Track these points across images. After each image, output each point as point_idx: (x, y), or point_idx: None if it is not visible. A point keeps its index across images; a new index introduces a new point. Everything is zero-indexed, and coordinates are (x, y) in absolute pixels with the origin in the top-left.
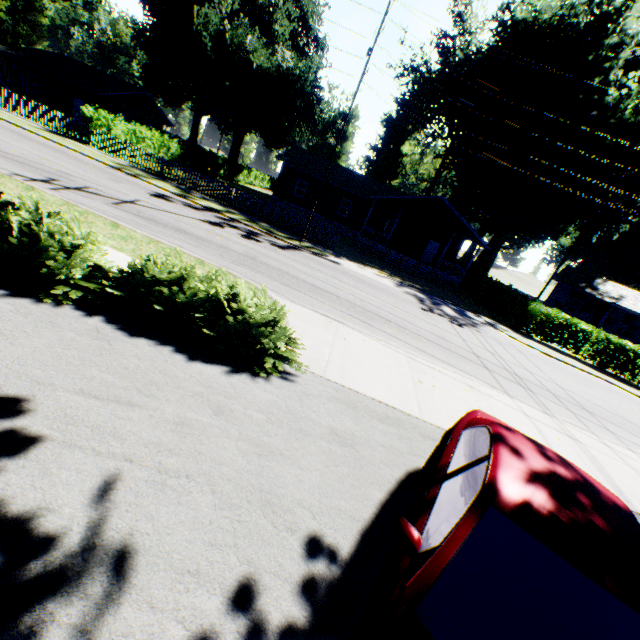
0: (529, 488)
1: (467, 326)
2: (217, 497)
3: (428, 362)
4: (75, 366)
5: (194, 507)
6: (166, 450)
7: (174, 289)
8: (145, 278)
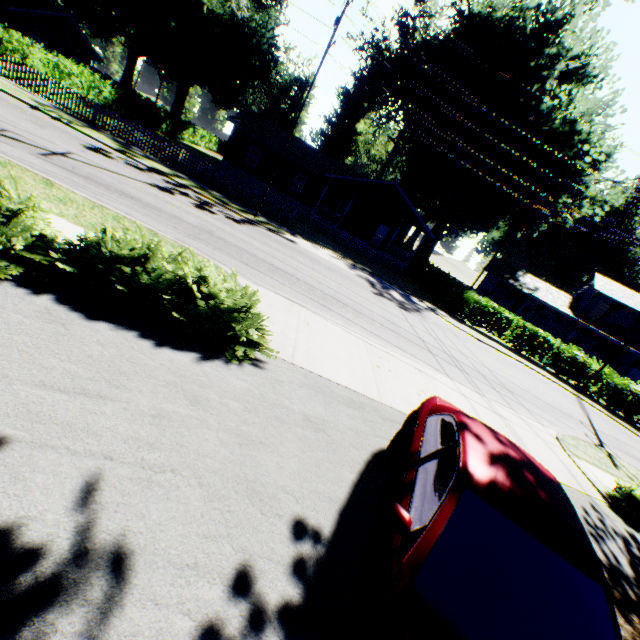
0: (493, 470)
1: (413, 311)
2: (205, 490)
3: (383, 347)
4: (29, 355)
5: (184, 502)
6: (147, 445)
7: (138, 269)
8: (102, 254)
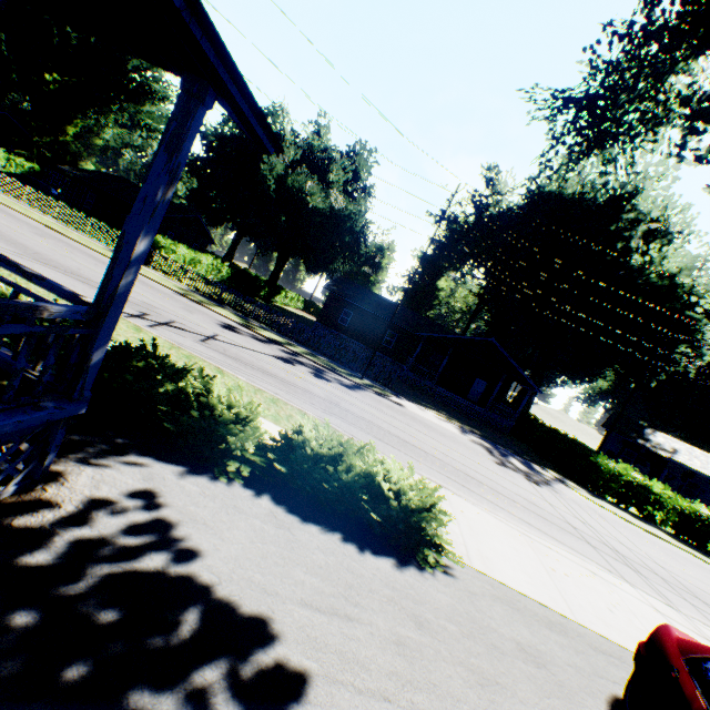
0: None
1: (543, 484)
2: None
3: (541, 539)
4: (282, 566)
5: None
6: (407, 682)
7: (339, 467)
8: (305, 452)
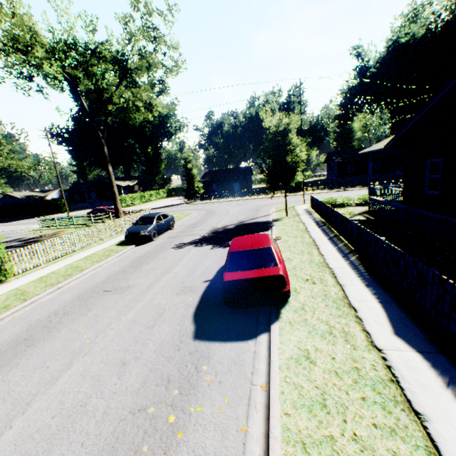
0: None
1: None
2: None
3: None
4: None
5: None
6: None
7: None
8: None
